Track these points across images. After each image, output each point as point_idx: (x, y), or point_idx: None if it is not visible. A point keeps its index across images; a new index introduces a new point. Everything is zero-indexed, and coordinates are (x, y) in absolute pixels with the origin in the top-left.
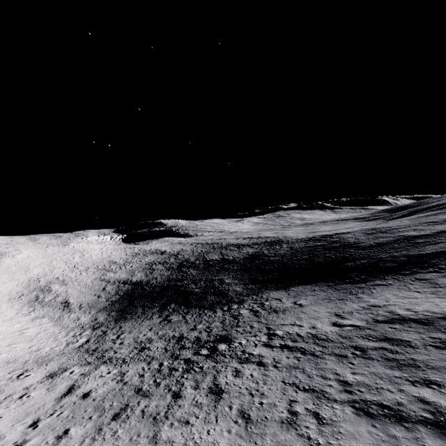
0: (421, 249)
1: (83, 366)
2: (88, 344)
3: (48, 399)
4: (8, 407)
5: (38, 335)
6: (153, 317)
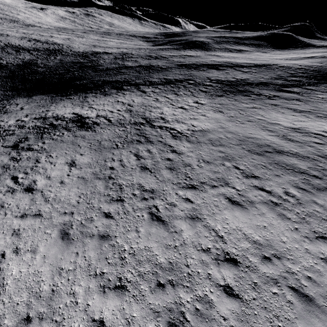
0: (114, 77)
1: None
2: None
3: None
4: None
5: None
6: None
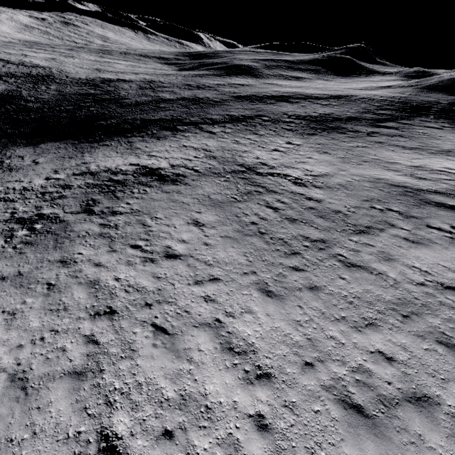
0: (155, 114)
1: None
2: None
3: None
4: None
5: None
6: None
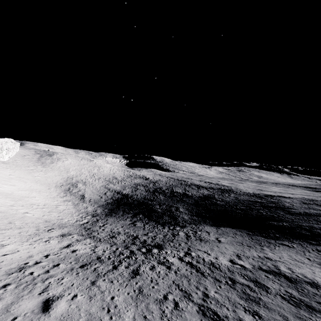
0: None
1: (79, 235)
2: (86, 224)
3: (57, 246)
4: (39, 244)
5: (64, 211)
6: (127, 219)
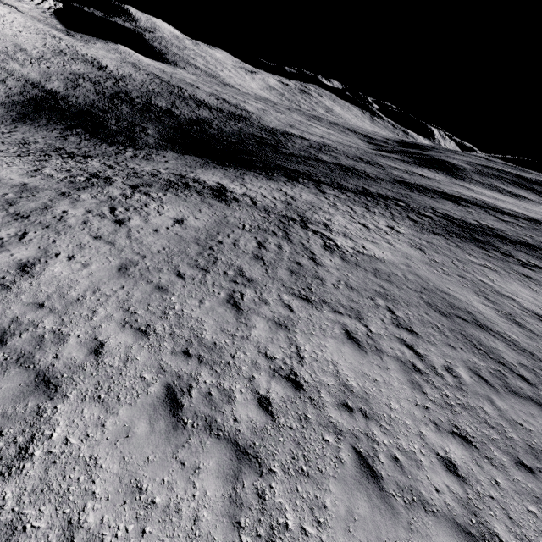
0: (295, 165)
1: None
2: None
3: None
4: None
5: None
6: (54, 132)
